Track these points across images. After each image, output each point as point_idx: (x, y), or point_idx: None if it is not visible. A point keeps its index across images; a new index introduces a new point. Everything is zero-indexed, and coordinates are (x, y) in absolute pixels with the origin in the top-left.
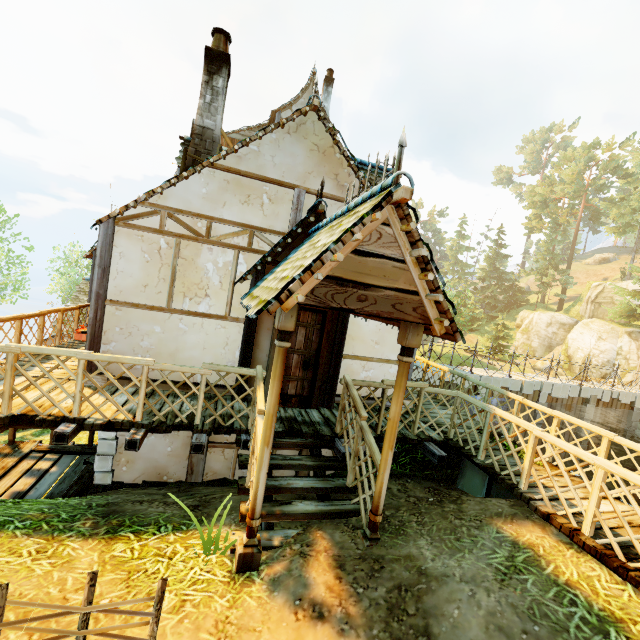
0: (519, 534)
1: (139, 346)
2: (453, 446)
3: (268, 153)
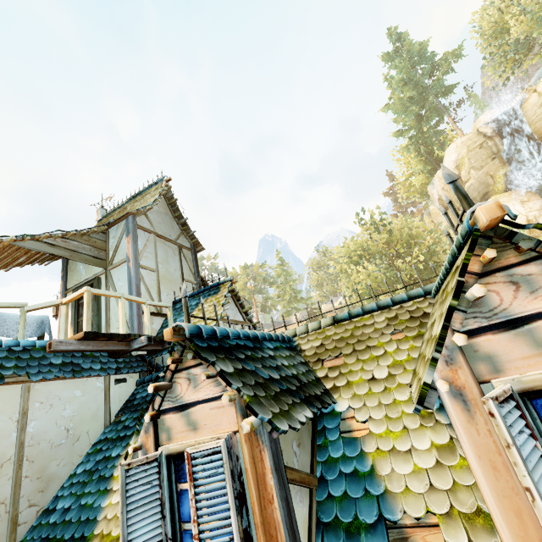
0: None
1: None
2: None
3: None
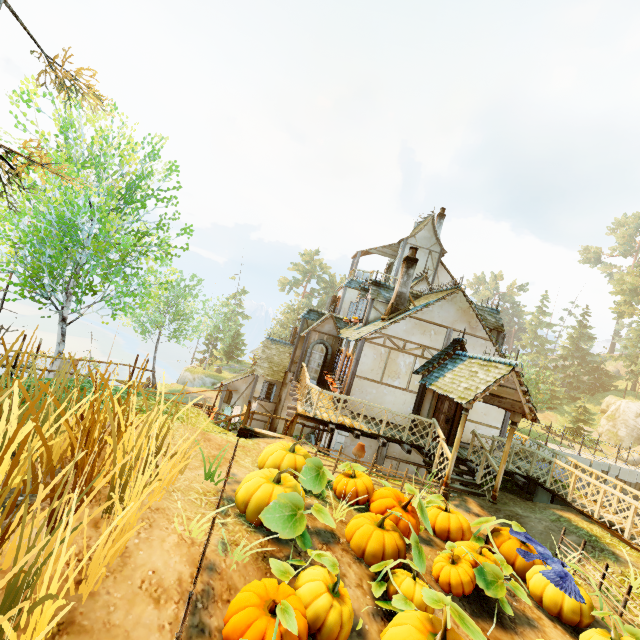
0: (563, 514)
1: (365, 398)
2: (531, 478)
3: (436, 311)
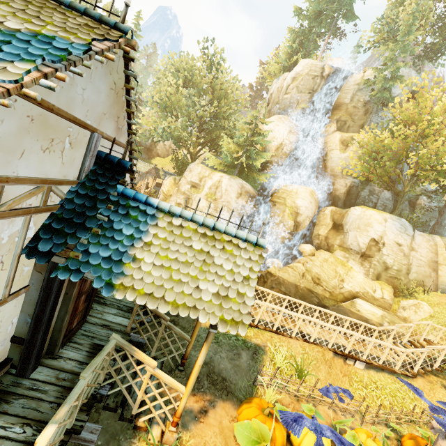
0: (205, 324)
1: None
2: None
3: (81, 83)
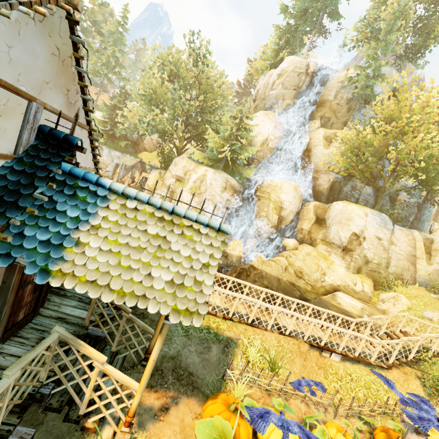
0: None
1: None
2: None
3: (3, 38)
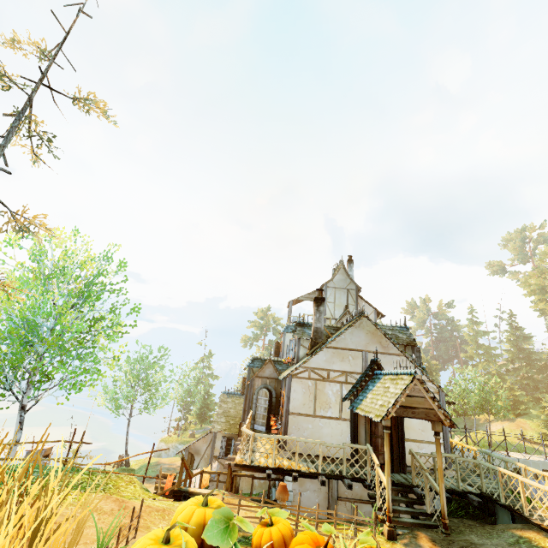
0: (523, 534)
1: (303, 435)
2: (485, 495)
3: (348, 338)
